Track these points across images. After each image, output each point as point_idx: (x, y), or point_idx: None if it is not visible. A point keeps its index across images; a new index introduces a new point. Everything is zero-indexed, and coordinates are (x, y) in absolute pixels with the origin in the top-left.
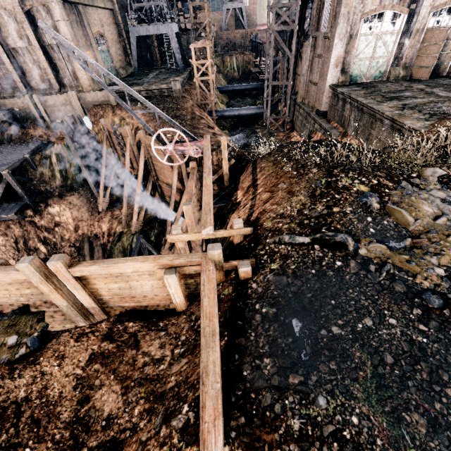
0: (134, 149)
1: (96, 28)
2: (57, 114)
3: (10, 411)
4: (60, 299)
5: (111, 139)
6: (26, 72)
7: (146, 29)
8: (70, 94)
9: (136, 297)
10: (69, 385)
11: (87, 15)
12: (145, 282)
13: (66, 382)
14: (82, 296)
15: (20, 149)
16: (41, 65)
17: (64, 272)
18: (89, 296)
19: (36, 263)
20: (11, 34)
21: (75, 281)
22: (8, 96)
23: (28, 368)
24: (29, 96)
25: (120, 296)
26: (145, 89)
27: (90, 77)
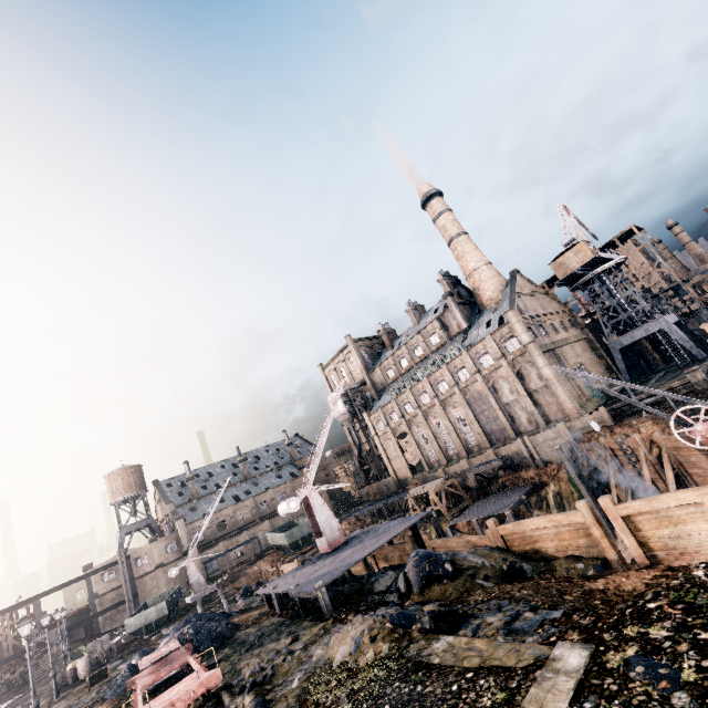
0: (653, 460)
1: (573, 360)
2: (546, 450)
3: (596, 591)
4: (611, 548)
5: (616, 458)
6: (515, 419)
7: (629, 337)
8: (558, 425)
9: (694, 554)
10: (639, 586)
11: (563, 353)
12: (697, 525)
13: (636, 584)
14: (631, 544)
15: (515, 492)
16: (528, 410)
17: (612, 509)
18: (638, 545)
19: (588, 505)
20: (505, 393)
21: (622, 521)
22: (500, 446)
23: (600, 579)
24: (520, 439)
25: (673, 551)
26: (648, 396)
27: (576, 405)
